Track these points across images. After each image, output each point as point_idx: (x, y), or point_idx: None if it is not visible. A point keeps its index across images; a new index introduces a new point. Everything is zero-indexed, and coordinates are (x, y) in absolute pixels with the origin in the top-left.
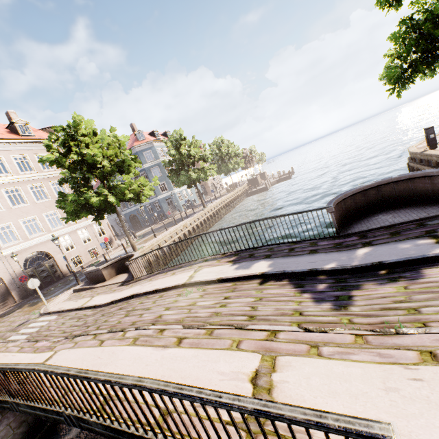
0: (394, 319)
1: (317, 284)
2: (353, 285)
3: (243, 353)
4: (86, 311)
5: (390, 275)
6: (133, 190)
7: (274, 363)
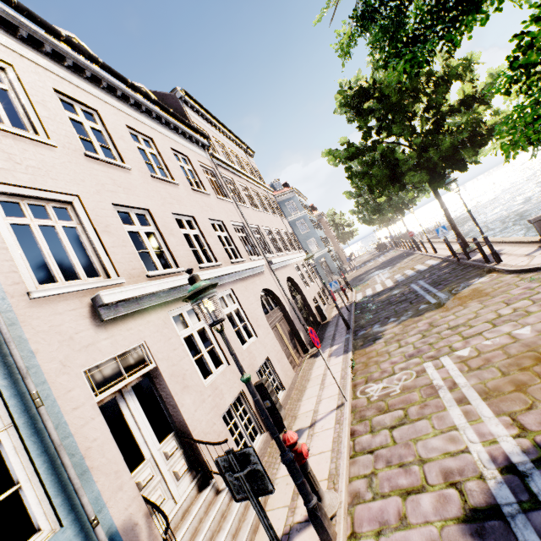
0: None
1: None
2: None
3: None
4: None
5: None
6: None
7: None
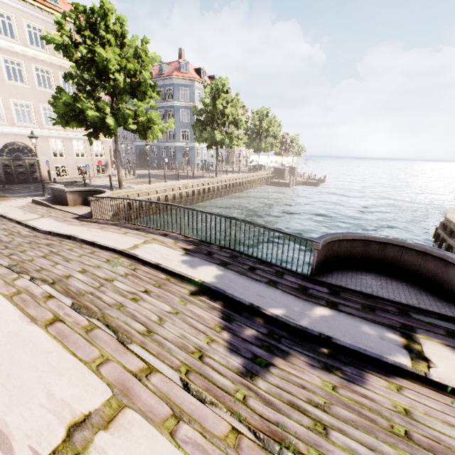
0: (293, 427)
1: (248, 327)
2: (283, 349)
3: (96, 380)
4: (24, 228)
5: (330, 360)
6: (140, 122)
7: (115, 416)
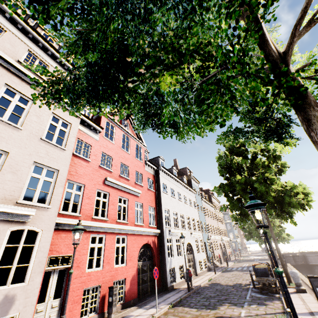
0: None
1: None
2: None
3: None
4: None
5: None
6: None
7: None
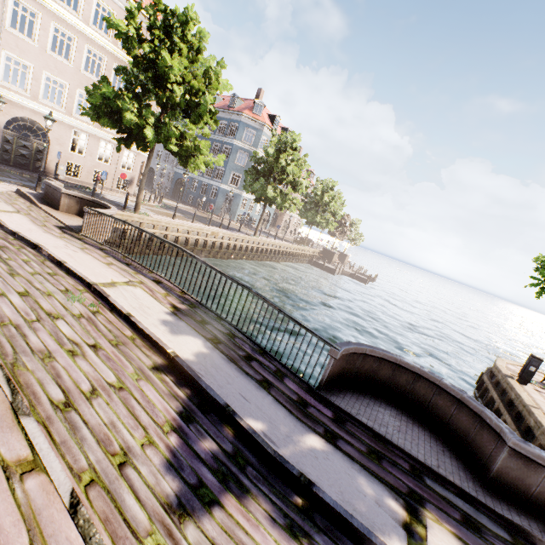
0: None
1: (209, 436)
2: (244, 483)
3: None
4: None
5: (301, 518)
6: (185, 146)
7: None
